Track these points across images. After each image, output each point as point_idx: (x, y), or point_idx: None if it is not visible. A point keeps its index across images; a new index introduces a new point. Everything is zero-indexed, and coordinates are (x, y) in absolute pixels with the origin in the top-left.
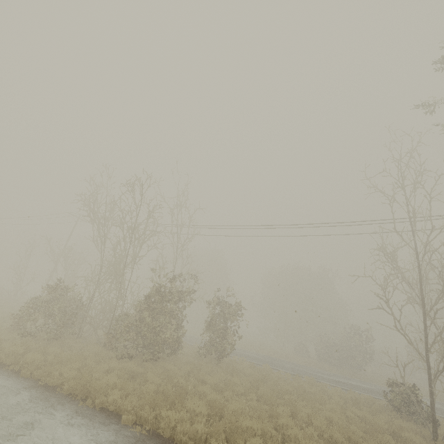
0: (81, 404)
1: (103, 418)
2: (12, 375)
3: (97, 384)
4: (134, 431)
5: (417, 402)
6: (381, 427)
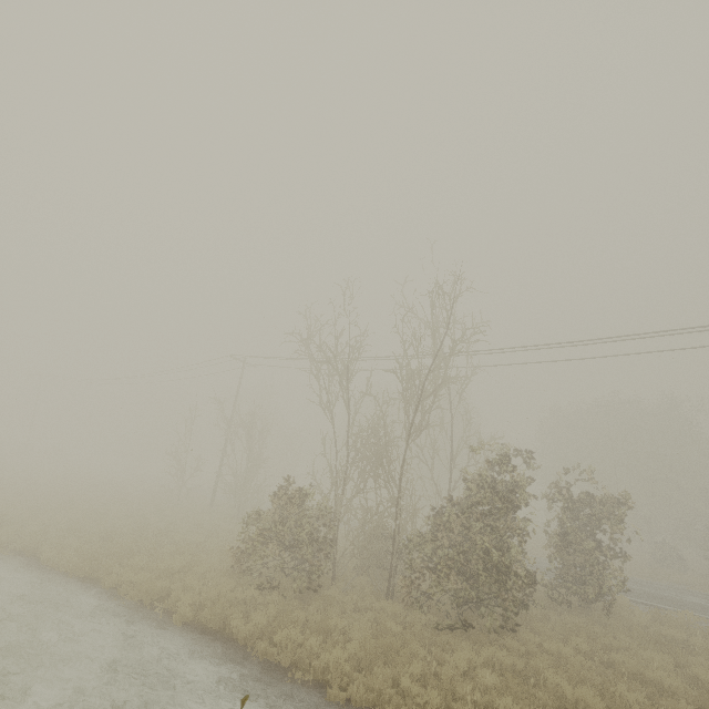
0: None
1: None
2: (315, 699)
3: None
4: None
5: None
6: None
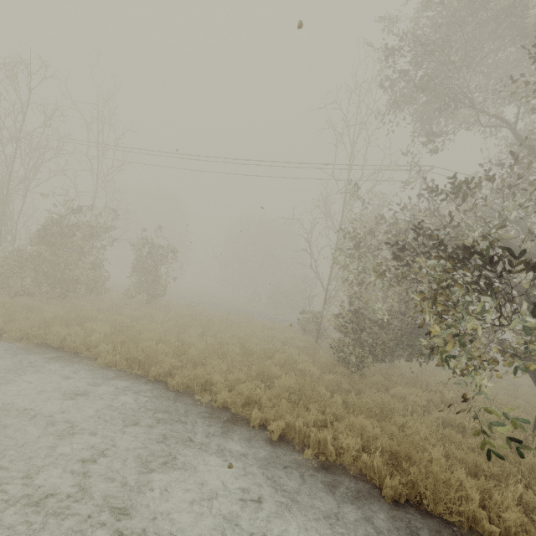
0: None
1: None
2: None
3: None
4: (19, 344)
5: (317, 323)
6: (279, 338)
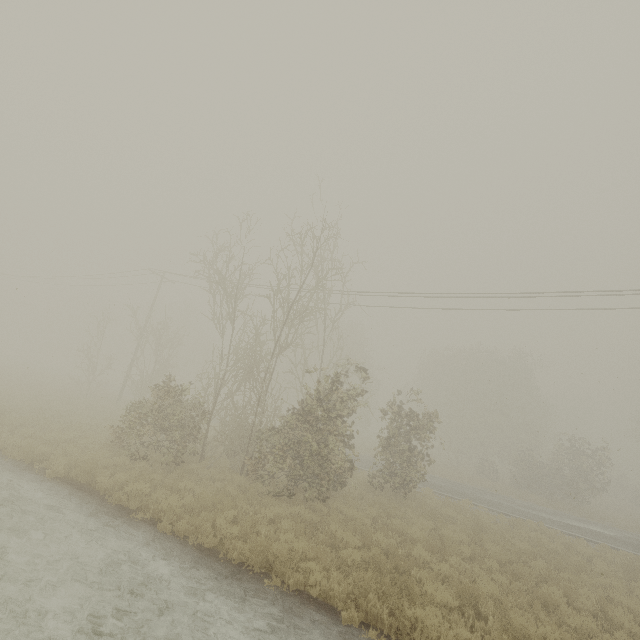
0: (266, 585)
1: (310, 612)
2: (147, 529)
3: (283, 553)
4: (366, 637)
5: None
6: None
